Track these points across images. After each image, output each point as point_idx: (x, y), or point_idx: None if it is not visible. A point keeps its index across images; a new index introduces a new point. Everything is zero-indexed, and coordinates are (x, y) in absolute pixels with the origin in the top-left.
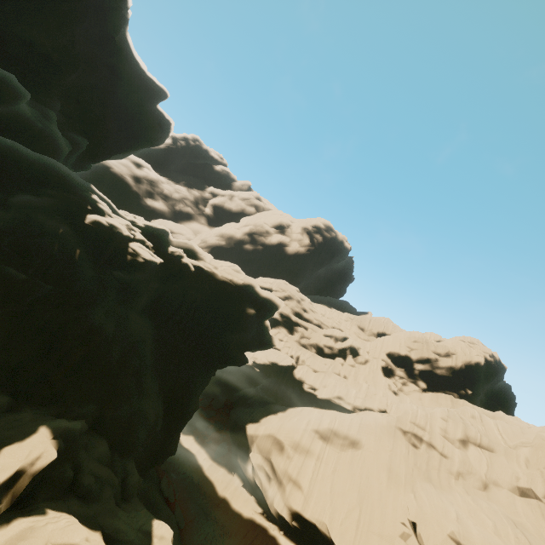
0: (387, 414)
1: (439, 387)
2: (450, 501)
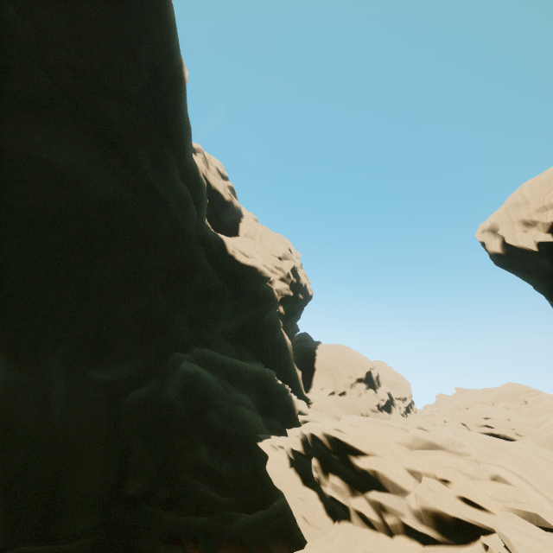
0: None
1: None
2: None
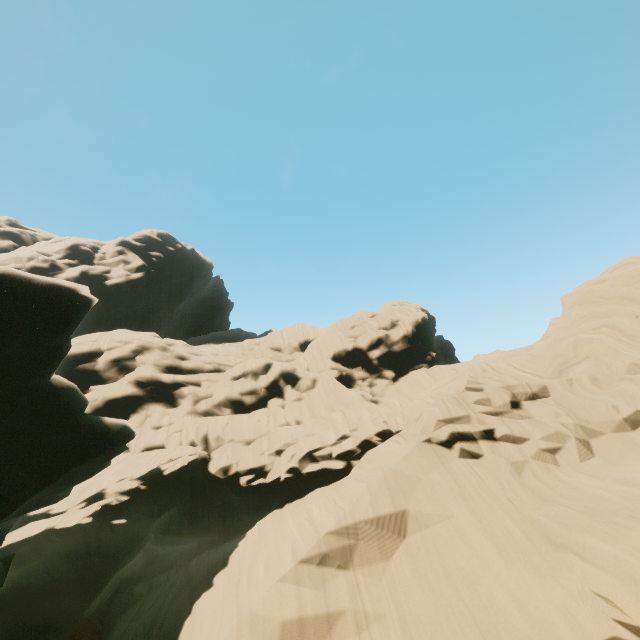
0: (396, 436)
1: (406, 365)
2: (625, 514)
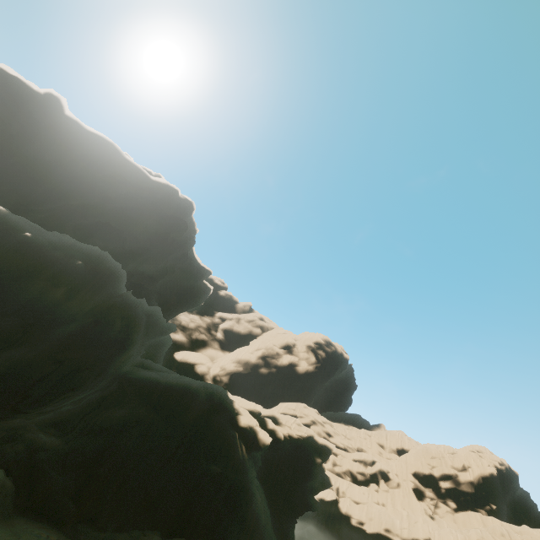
0: None
1: (467, 504)
2: None
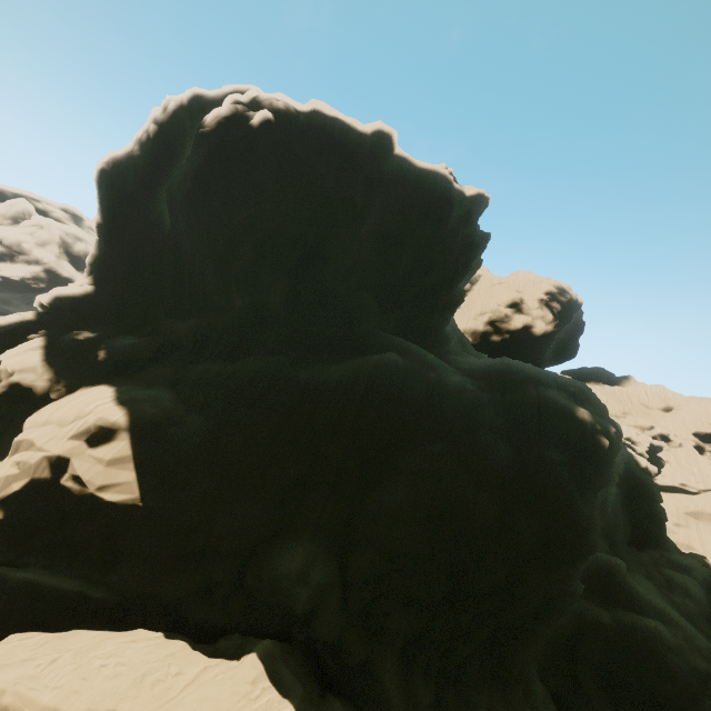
0: None
1: None
2: None
